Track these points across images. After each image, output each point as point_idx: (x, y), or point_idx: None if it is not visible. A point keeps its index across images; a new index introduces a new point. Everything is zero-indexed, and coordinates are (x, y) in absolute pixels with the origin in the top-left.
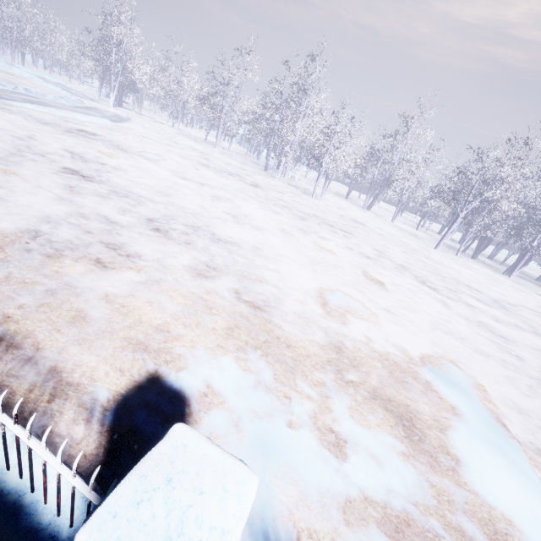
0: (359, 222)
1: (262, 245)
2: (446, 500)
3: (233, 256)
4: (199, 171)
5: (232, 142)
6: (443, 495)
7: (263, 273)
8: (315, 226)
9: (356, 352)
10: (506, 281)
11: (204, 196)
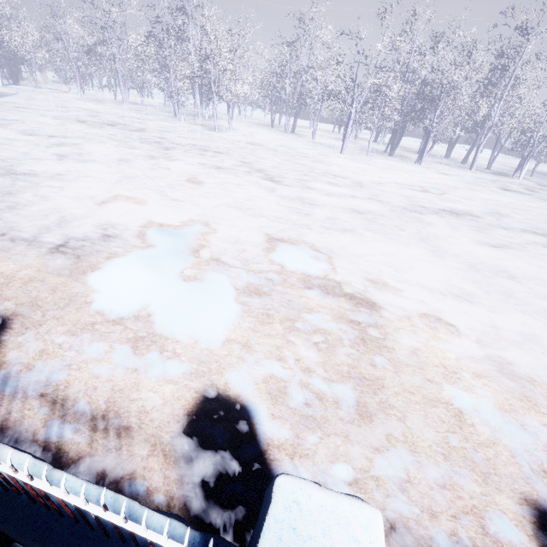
0: (258, 144)
1: (72, 172)
2: (46, 287)
3: (16, 183)
4: (66, 126)
5: (142, 95)
6: (47, 285)
7: (41, 190)
8: (179, 153)
9: (80, 226)
10: (411, 168)
11: (42, 145)
